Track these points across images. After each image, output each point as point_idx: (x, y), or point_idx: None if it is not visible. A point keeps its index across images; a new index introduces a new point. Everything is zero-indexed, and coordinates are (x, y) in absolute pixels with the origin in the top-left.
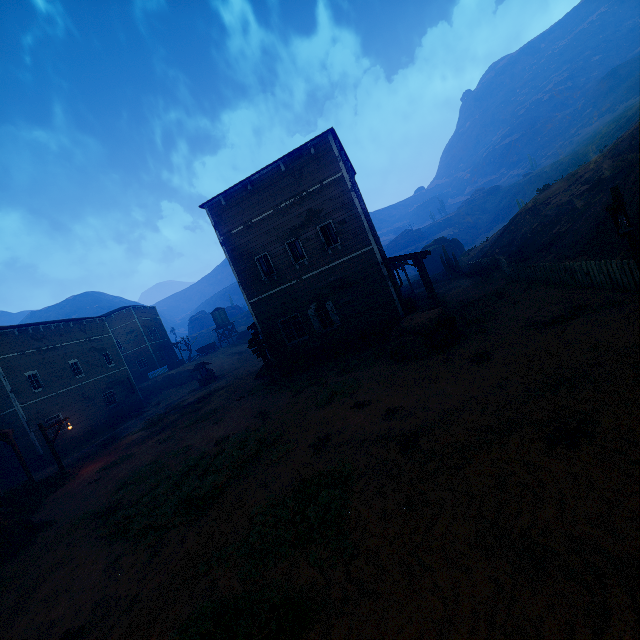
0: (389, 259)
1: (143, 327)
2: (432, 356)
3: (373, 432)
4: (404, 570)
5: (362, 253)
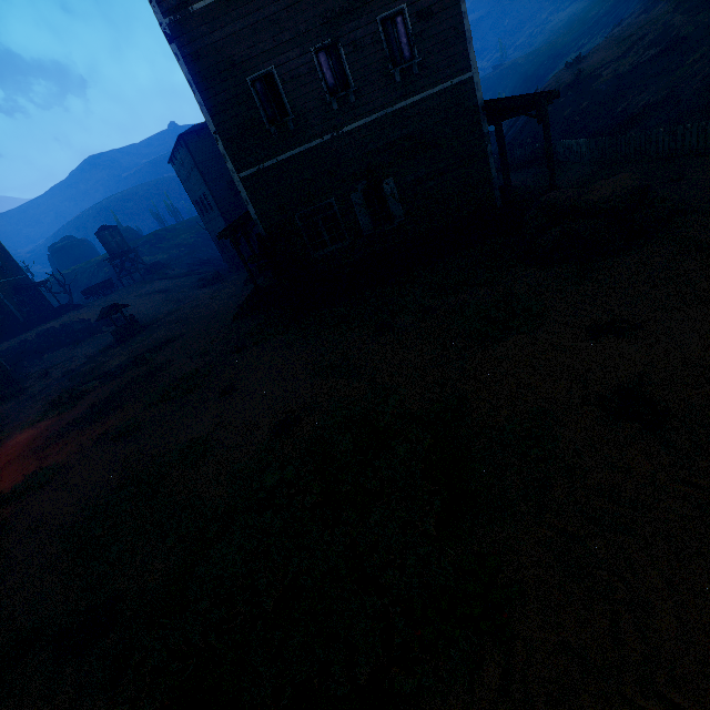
0: (495, 102)
1: None
2: (639, 249)
3: None
4: None
5: (453, 86)
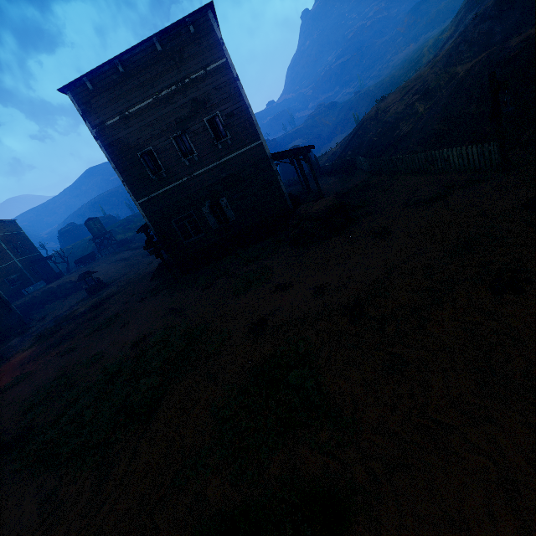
0: (278, 154)
1: (5, 243)
2: (332, 238)
3: (310, 309)
4: (424, 434)
5: (252, 148)
